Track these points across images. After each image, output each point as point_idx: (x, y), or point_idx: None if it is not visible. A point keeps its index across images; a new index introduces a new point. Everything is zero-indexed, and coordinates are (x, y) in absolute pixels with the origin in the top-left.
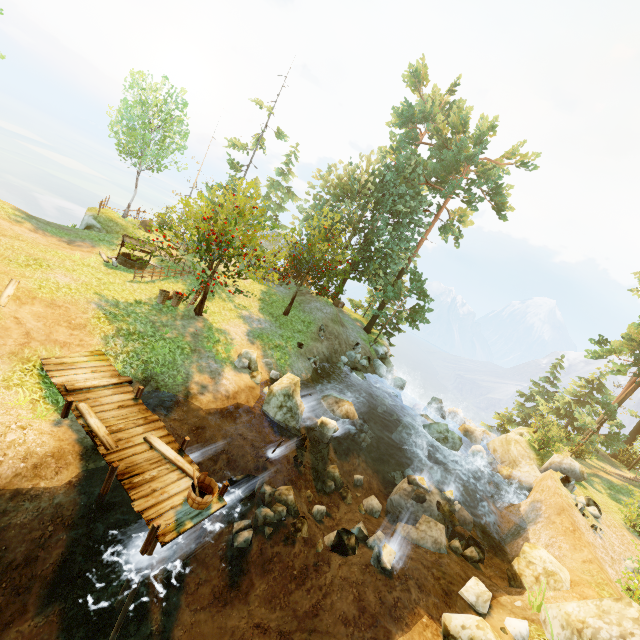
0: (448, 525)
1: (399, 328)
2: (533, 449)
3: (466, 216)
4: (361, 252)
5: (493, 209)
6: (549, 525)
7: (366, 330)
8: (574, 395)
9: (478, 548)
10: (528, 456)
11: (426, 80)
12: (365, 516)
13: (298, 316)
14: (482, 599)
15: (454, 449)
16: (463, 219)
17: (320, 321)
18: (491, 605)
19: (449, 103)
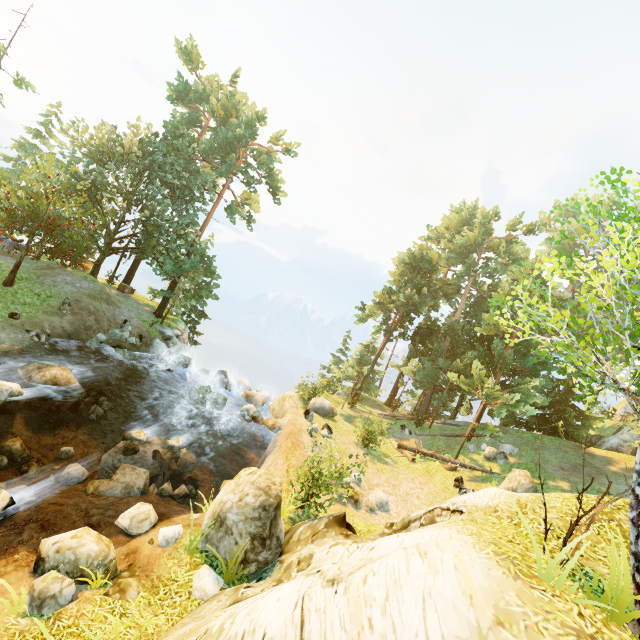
0: (165, 472)
1: (204, 315)
2: (302, 400)
3: (252, 199)
4: (143, 229)
5: (269, 191)
6: (278, 450)
7: (156, 314)
8: (358, 359)
9: (193, 485)
10: (296, 406)
11: (202, 63)
12: (52, 486)
13: (30, 288)
14: (137, 519)
15: (215, 408)
16: (249, 202)
17: (68, 295)
18: (156, 525)
19: (231, 93)
